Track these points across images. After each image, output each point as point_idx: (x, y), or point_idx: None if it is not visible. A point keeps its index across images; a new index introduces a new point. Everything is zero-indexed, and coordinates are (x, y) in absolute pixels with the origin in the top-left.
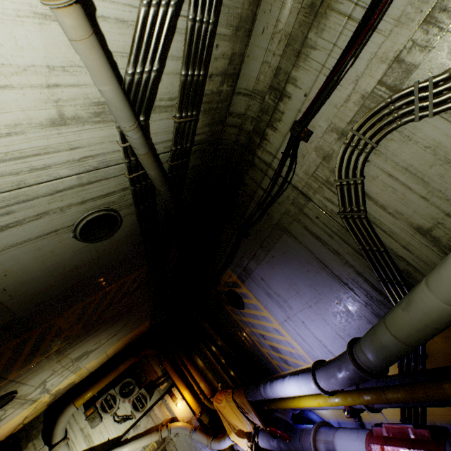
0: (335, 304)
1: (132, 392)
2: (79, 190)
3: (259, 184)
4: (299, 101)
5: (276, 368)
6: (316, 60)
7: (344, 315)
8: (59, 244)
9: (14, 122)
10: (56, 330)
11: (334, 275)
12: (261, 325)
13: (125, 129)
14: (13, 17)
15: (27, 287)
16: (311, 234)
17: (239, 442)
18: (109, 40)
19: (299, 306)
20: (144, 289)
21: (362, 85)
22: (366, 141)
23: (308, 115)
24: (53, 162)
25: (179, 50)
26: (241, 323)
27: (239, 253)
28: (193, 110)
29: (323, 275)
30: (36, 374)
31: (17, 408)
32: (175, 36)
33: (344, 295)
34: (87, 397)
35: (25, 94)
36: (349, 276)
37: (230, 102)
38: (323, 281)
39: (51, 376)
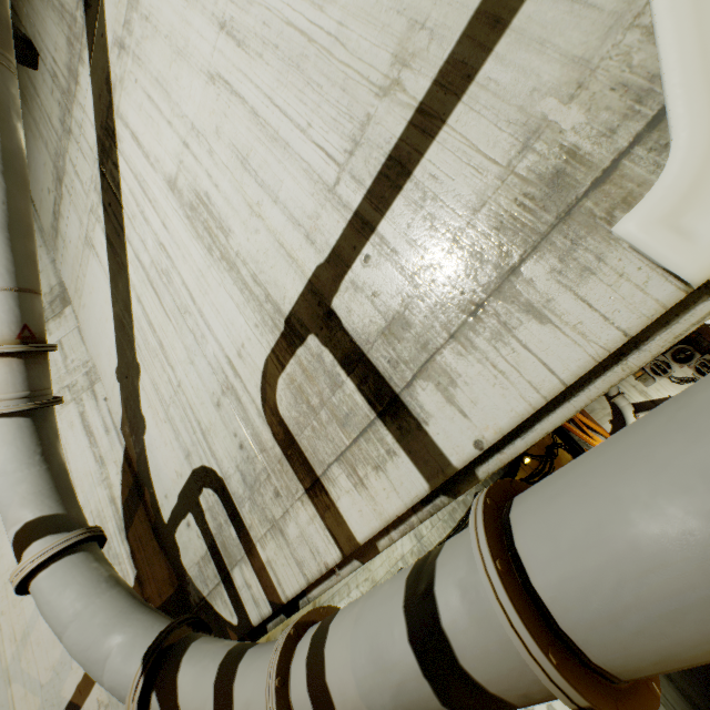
0: None
1: (691, 359)
2: None
3: None
4: None
5: None
6: None
7: None
8: None
9: None
10: None
11: None
12: None
13: None
14: None
15: None
16: None
17: None
18: None
19: None
20: None
21: None
22: None
23: None
24: None
25: None
26: None
27: None
28: None
29: None
30: None
31: None
32: None
33: None
34: None
35: None
36: None
37: None
38: None
39: None
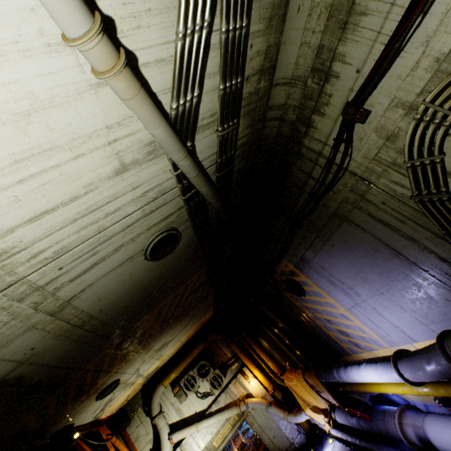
0: (413, 290)
1: (208, 373)
2: (144, 220)
3: (309, 174)
4: (350, 79)
5: (346, 350)
6: (368, 27)
7: (426, 302)
8: (134, 267)
9: (88, 182)
10: (140, 331)
11: (409, 262)
12: (325, 311)
13: (176, 160)
14: (75, 96)
15: (116, 304)
16: (376, 221)
17: (315, 417)
18: (152, 83)
19: (368, 293)
20: (205, 286)
21: (435, 46)
22: (445, 113)
23: (363, 94)
24: (122, 204)
25: (215, 66)
26: (303, 309)
27: (294, 243)
28: (234, 119)
29: (395, 262)
30: (131, 365)
31: (121, 390)
32: (209, 54)
33: (424, 282)
34: (171, 378)
35: (93, 157)
36: (429, 262)
37: (268, 96)
38: (395, 268)
39: (141, 365)
